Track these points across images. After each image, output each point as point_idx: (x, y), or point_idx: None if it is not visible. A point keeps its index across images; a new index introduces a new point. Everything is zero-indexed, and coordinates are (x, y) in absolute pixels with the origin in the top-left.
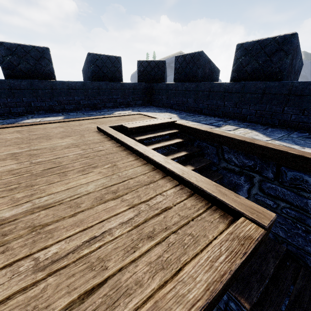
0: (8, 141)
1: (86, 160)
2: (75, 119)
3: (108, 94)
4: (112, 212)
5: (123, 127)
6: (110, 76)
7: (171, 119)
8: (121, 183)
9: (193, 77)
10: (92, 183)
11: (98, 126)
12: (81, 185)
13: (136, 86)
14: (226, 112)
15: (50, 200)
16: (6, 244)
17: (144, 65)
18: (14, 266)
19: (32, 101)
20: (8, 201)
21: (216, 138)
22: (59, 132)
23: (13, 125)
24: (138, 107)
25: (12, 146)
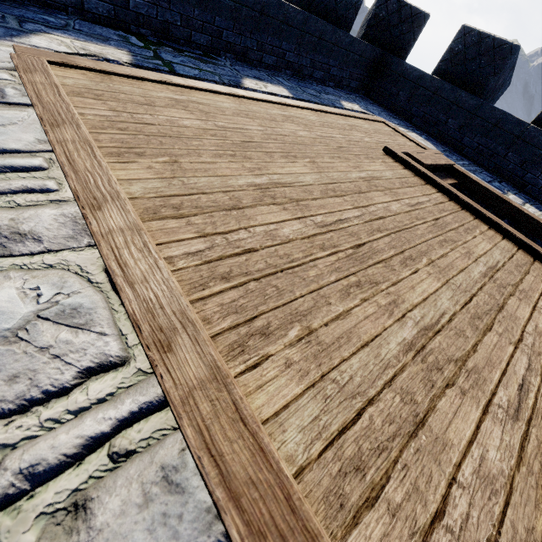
0: (316, 145)
1: (450, 216)
2: (321, 108)
3: (326, 52)
4: (539, 285)
5: (411, 157)
6: (340, 12)
7: (448, 159)
8: (514, 258)
9: (475, 83)
10: (494, 252)
11: (390, 148)
12: (489, 252)
13: (367, 51)
14: (501, 166)
15: (489, 263)
16: (513, 294)
17: (389, 8)
18: (537, 310)
19: (226, 28)
20: (462, 256)
21: (512, 212)
22: (347, 143)
23: (261, 97)
24: (352, 94)
25: (341, 162)
